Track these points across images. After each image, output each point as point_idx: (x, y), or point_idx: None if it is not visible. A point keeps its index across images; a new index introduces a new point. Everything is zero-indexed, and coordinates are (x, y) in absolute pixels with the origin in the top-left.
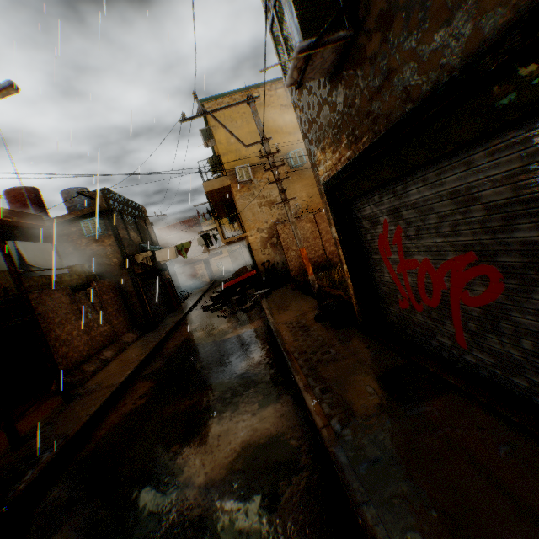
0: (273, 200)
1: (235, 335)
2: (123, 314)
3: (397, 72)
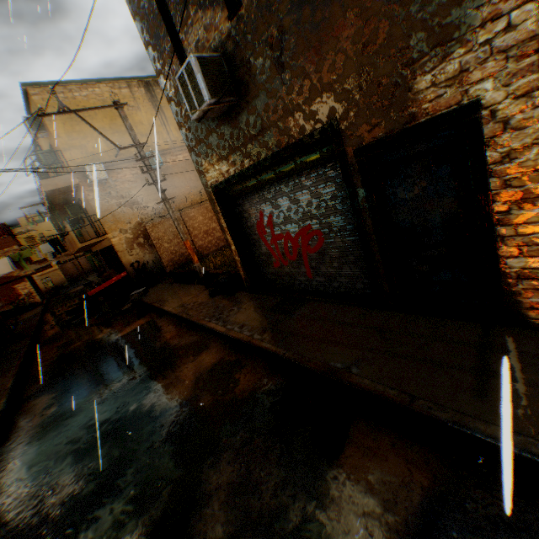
0: (134, 200)
1: (130, 331)
2: None
3: (268, 130)
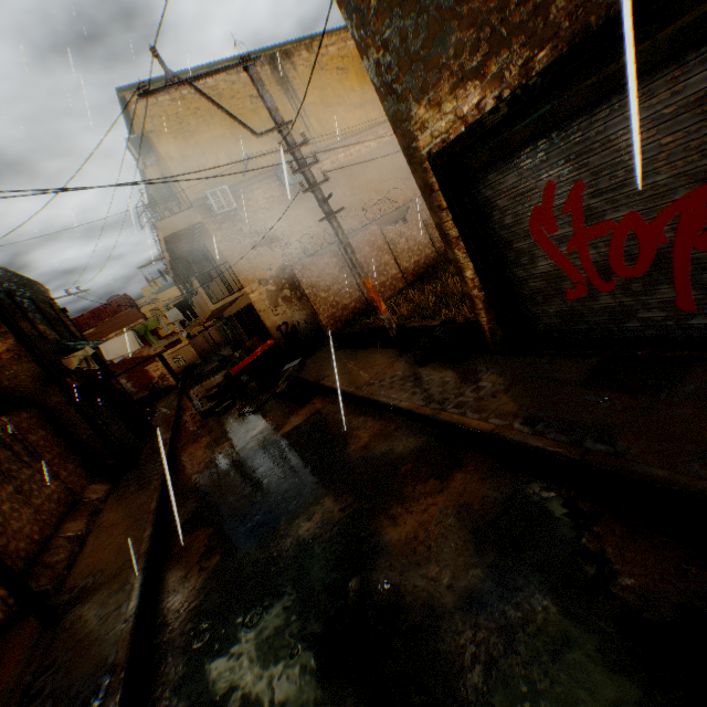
0: (271, 236)
1: (296, 425)
2: (72, 459)
3: None
